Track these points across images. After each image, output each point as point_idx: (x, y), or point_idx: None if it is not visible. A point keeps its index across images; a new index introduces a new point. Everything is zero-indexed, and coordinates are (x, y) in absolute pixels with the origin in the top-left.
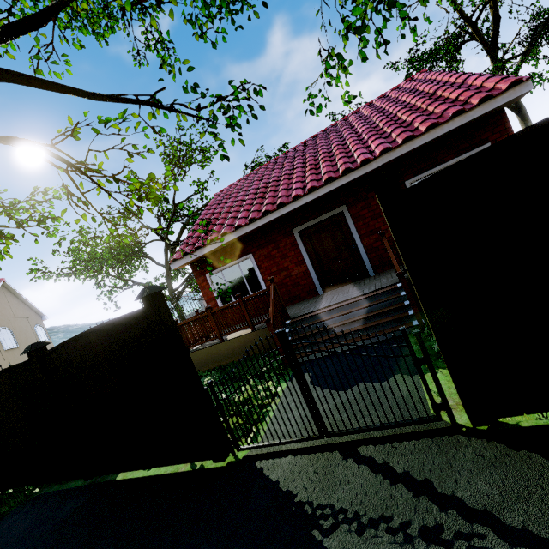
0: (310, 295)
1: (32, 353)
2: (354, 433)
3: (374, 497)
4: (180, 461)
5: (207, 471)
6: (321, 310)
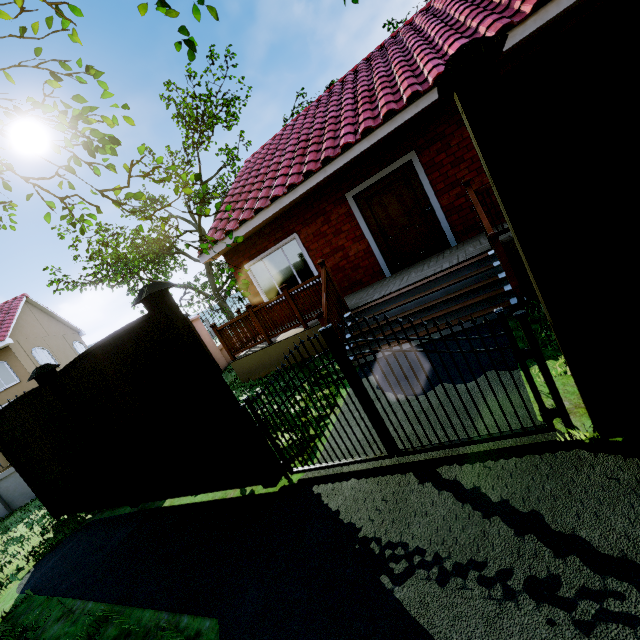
0: (374, 279)
1: (40, 378)
2: (433, 450)
3: (461, 534)
4: (227, 487)
5: (257, 497)
6: (387, 297)
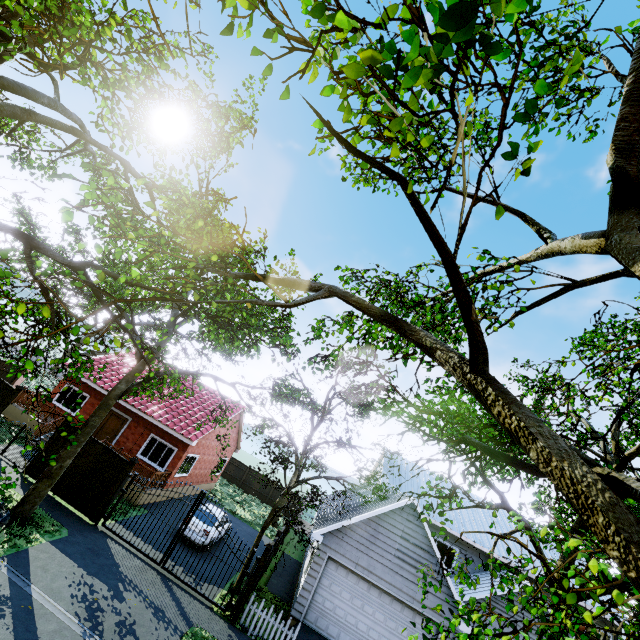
0: None
1: None
2: (7, 459)
3: None
4: None
5: None
6: None
